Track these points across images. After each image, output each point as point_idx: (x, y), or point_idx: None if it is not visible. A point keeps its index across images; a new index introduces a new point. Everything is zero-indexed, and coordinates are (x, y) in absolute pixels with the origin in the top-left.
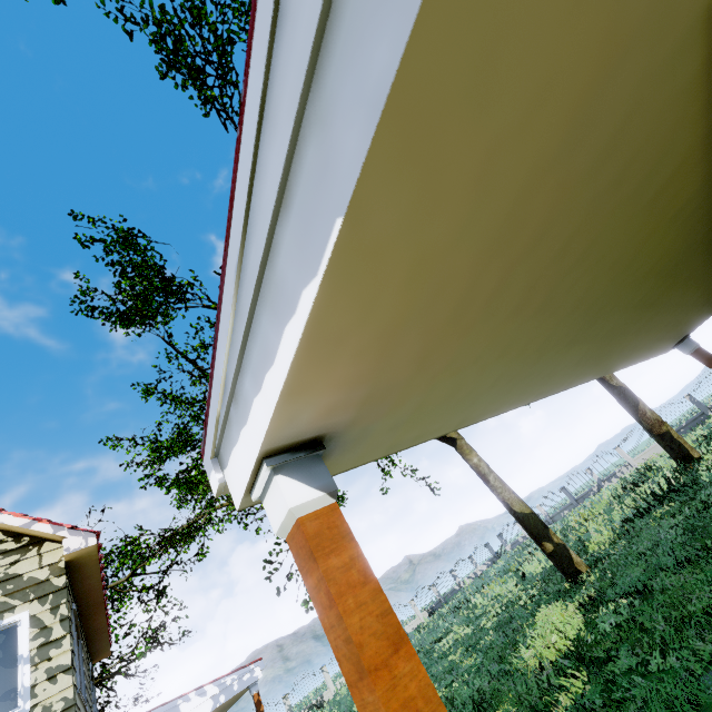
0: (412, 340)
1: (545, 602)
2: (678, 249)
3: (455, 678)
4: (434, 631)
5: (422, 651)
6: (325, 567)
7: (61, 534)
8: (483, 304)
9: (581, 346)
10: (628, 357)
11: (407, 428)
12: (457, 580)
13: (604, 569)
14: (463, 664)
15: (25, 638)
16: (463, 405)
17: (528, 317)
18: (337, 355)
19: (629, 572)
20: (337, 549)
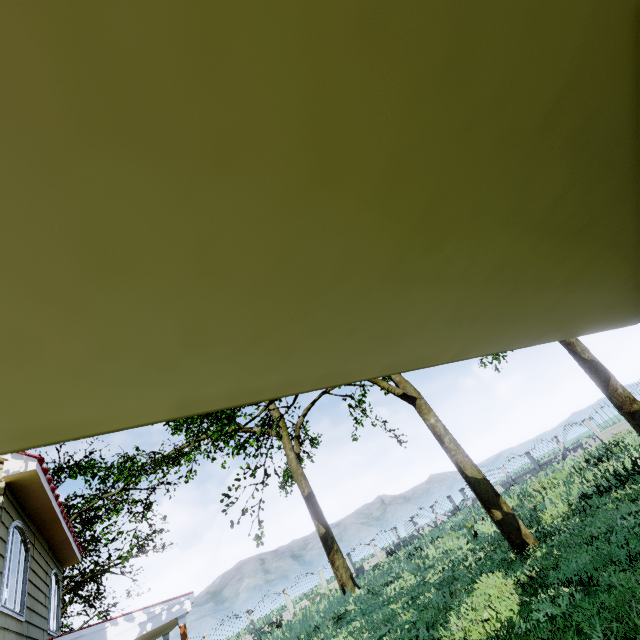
0: None
1: (488, 569)
2: (615, 76)
3: (389, 630)
4: (386, 574)
5: (371, 592)
6: None
7: (4, 456)
8: None
9: (436, 289)
10: (566, 324)
11: None
12: (417, 526)
13: (552, 546)
14: (399, 618)
15: None
16: (126, 377)
17: (65, 142)
18: None
19: (576, 556)
20: None
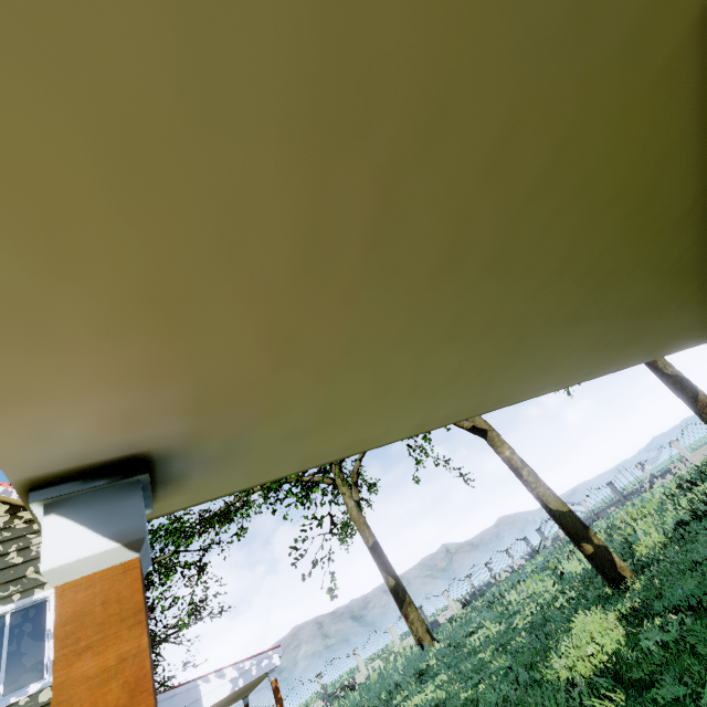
0: (230, 311)
1: (583, 607)
2: None
3: (483, 678)
4: (466, 624)
5: (452, 644)
6: (62, 679)
7: None
8: (362, 251)
9: (591, 326)
10: (671, 341)
11: (322, 437)
12: (493, 573)
13: (652, 576)
14: (491, 665)
15: (52, 613)
16: (411, 404)
17: (475, 279)
18: (49, 334)
19: (681, 583)
20: (103, 641)
